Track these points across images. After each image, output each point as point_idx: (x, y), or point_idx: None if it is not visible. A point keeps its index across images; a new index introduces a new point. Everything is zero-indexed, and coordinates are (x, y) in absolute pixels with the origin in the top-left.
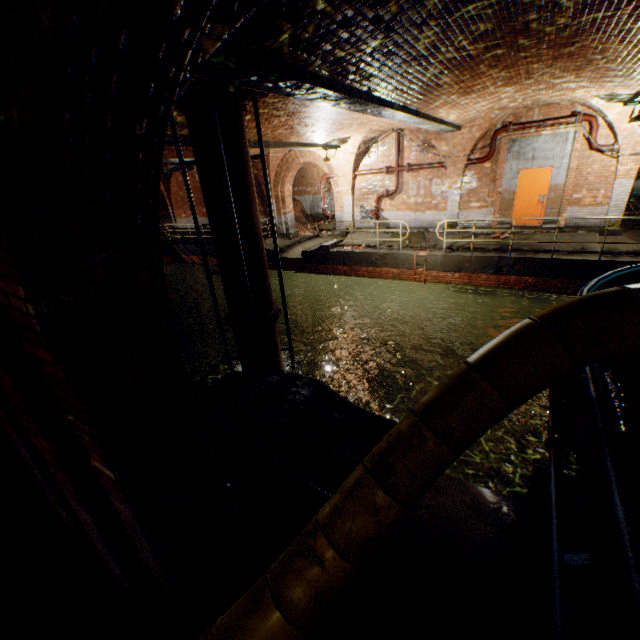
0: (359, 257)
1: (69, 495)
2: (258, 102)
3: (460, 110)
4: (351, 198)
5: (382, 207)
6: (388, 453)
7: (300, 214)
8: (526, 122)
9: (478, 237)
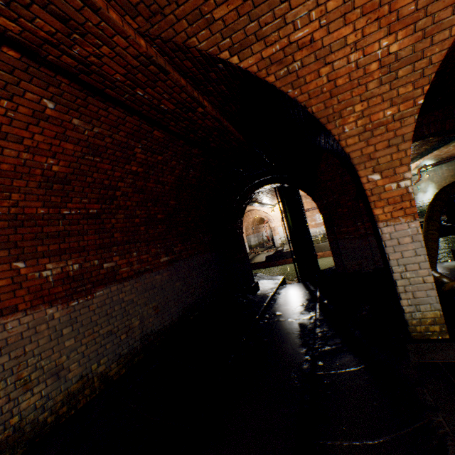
0: None
1: (372, 239)
2: None
3: None
4: (282, 228)
5: None
6: (429, 217)
7: None
8: None
9: None
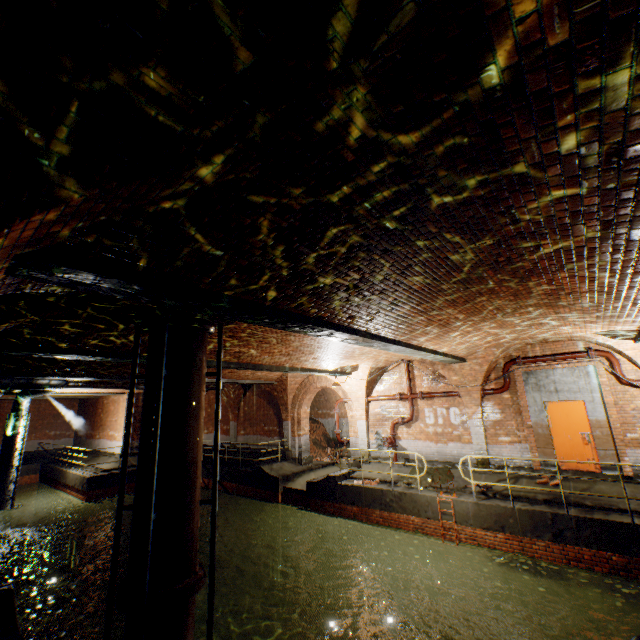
0: (370, 494)
1: None
2: (236, 329)
3: (450, 341)
4: (365, 423)
5: (399, 434)
6: None
7: (321, 437)
8: (534, 355)
9: (520, 480)
